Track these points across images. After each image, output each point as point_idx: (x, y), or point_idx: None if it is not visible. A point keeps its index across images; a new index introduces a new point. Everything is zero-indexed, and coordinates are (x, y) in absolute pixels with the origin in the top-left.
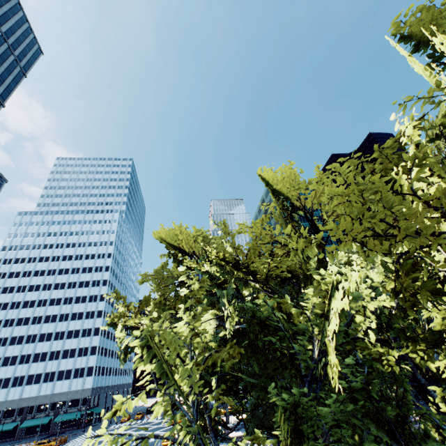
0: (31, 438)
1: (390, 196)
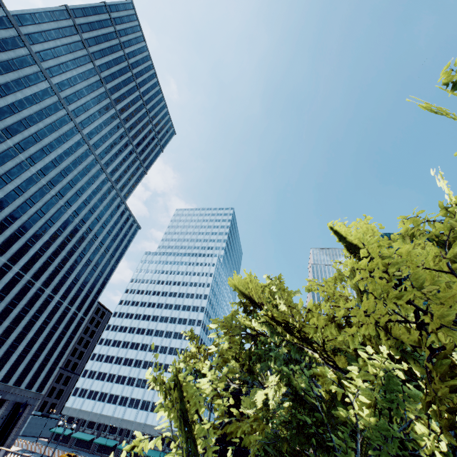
0: None
1: (419, 271)
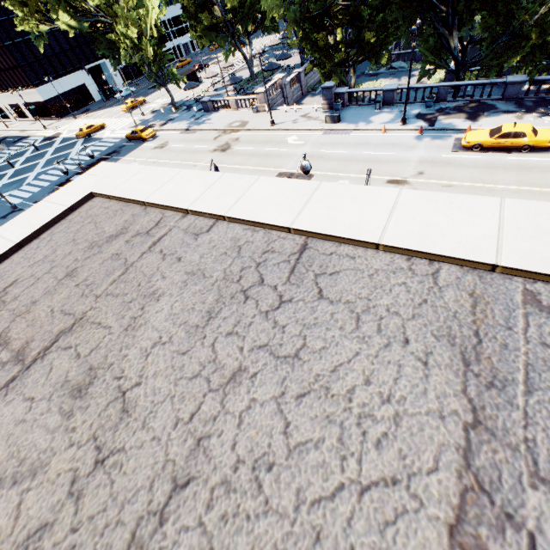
0: None
1: None
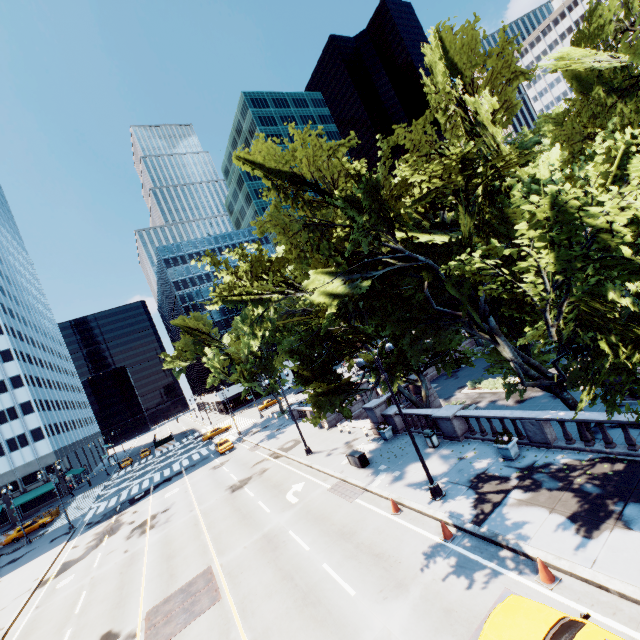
0: None
1: None
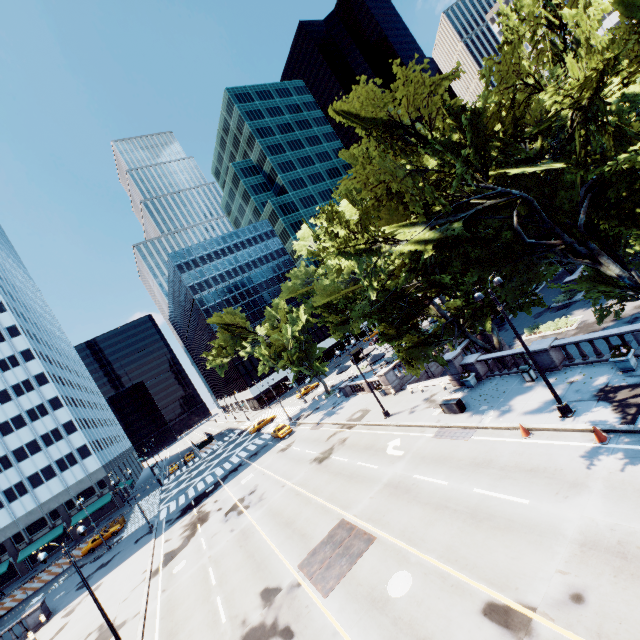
0: (50, 559)
1: None
